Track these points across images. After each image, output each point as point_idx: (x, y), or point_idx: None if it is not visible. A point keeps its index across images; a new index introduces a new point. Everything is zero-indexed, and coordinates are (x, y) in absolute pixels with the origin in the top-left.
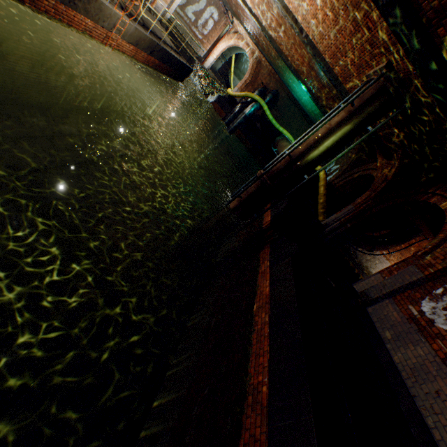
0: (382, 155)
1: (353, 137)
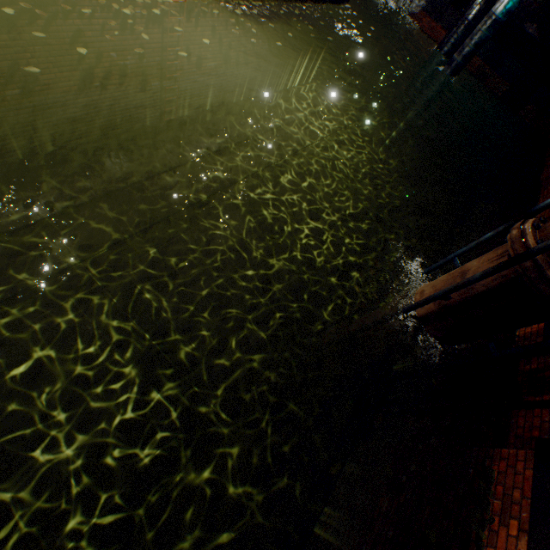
0: None
1: None
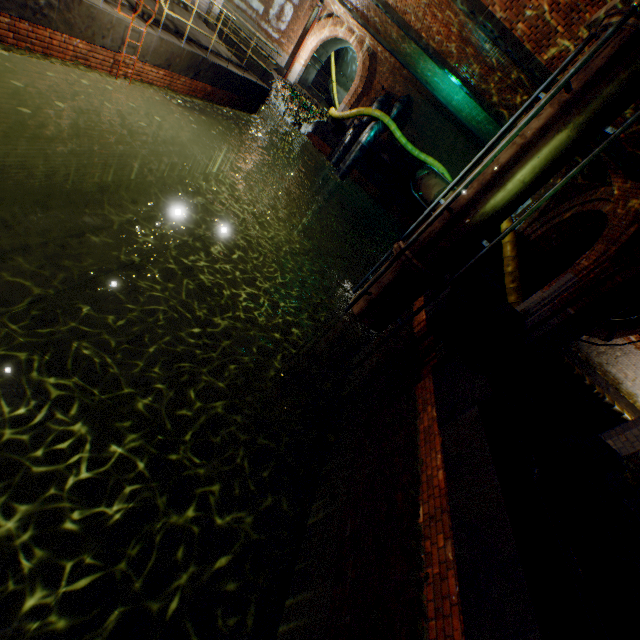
0: (624, 174)
1: (574, 152)
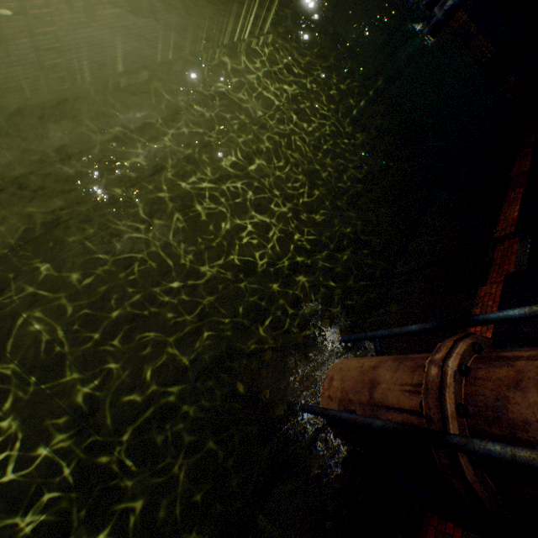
0: None
1: None
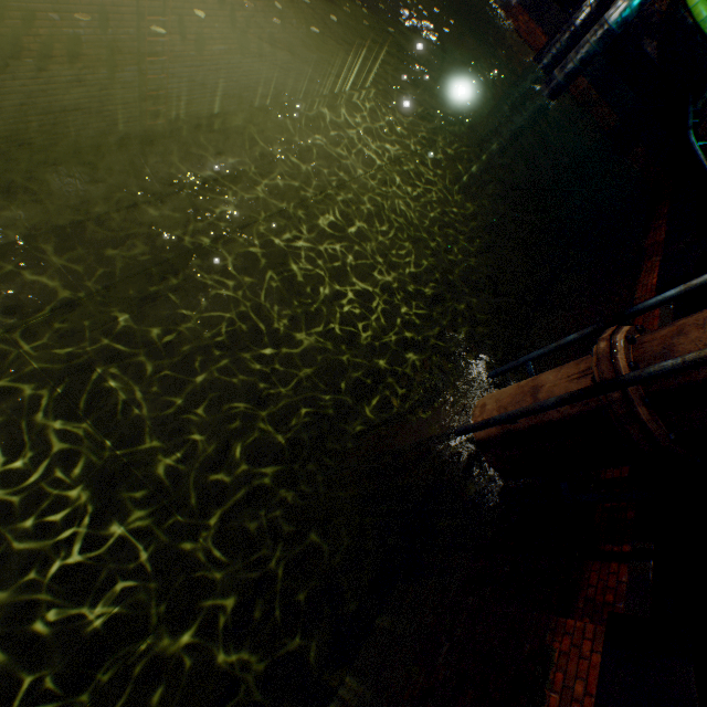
0: None
1: None
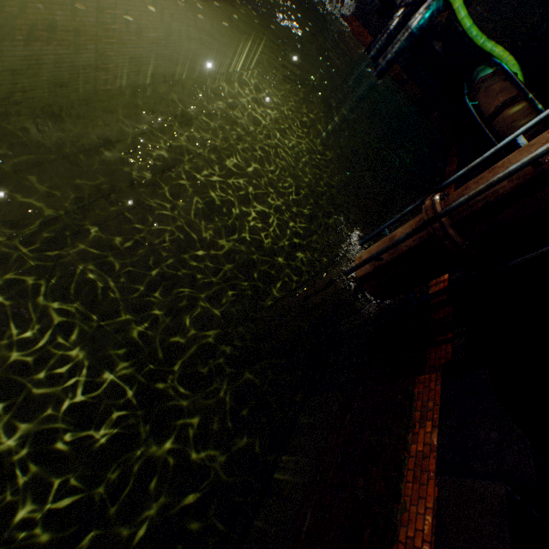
0: None
1: None
